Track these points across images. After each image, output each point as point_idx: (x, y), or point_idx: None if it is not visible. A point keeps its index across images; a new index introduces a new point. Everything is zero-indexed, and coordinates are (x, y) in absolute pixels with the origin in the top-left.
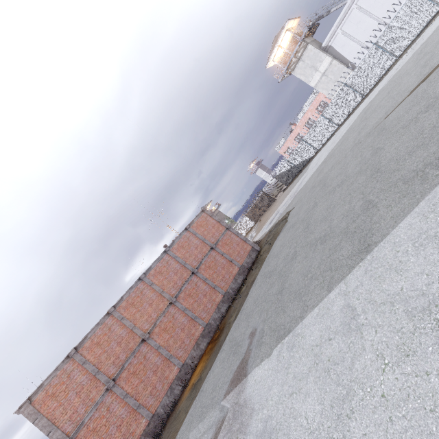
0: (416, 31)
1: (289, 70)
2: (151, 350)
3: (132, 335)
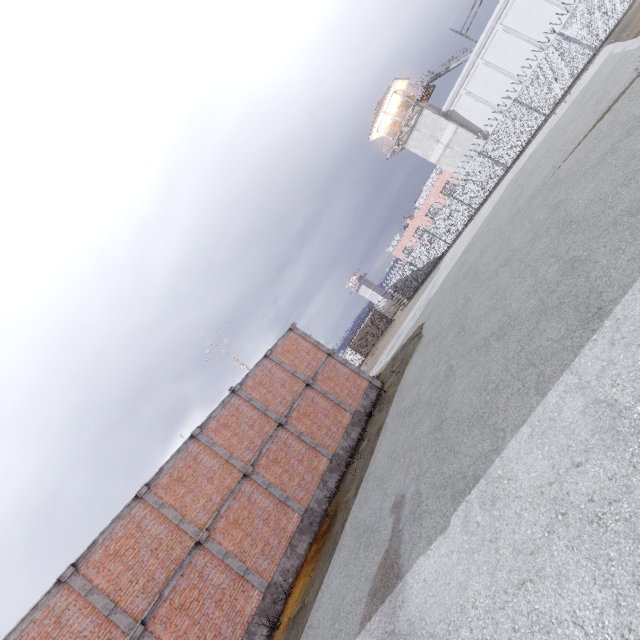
0: (566, 83)
1: (401, 142)
2: (213, 561)
3: (179, 536)
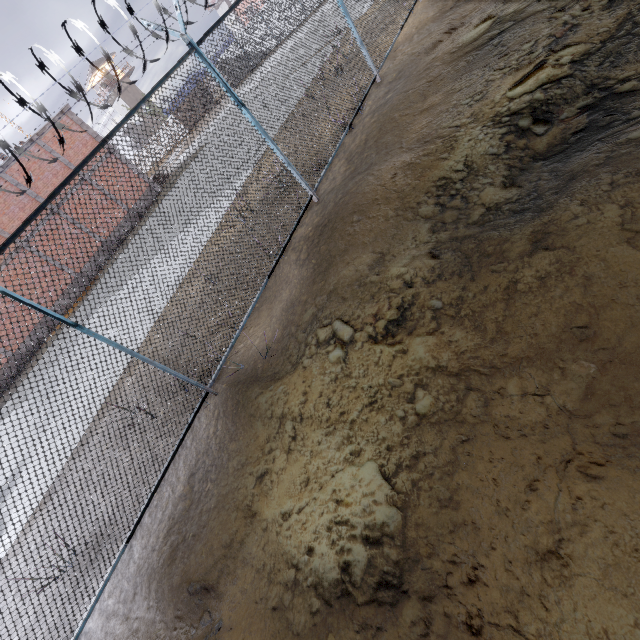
0: None
1: None
2: None
3: None
